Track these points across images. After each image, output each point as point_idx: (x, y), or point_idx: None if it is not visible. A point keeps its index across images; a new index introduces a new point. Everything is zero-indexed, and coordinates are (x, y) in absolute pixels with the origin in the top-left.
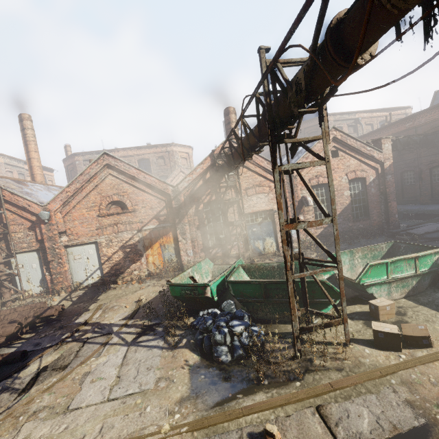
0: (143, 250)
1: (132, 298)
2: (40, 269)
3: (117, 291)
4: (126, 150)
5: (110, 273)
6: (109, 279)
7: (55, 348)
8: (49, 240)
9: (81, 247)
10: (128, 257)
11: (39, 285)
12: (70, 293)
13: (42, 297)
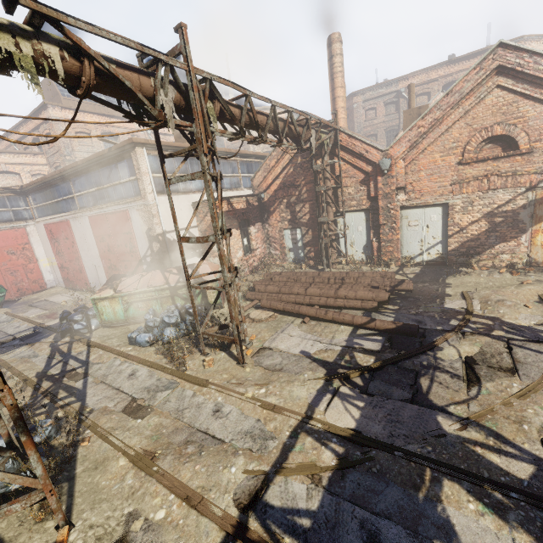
0: (527, 223)
1: (522, 294)
2: (365, 234)
3: (475, 278)
4: (427, 72)
5: (457, 251)
6: (455, 259)
7: (458, 335)
8: (383, 198)
9: (421, 210)
10: (495, 231)
11: (361, 252)
12: (401, 268)
13: (366, 266)
